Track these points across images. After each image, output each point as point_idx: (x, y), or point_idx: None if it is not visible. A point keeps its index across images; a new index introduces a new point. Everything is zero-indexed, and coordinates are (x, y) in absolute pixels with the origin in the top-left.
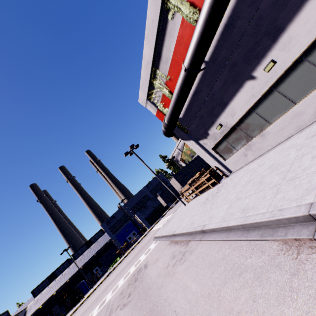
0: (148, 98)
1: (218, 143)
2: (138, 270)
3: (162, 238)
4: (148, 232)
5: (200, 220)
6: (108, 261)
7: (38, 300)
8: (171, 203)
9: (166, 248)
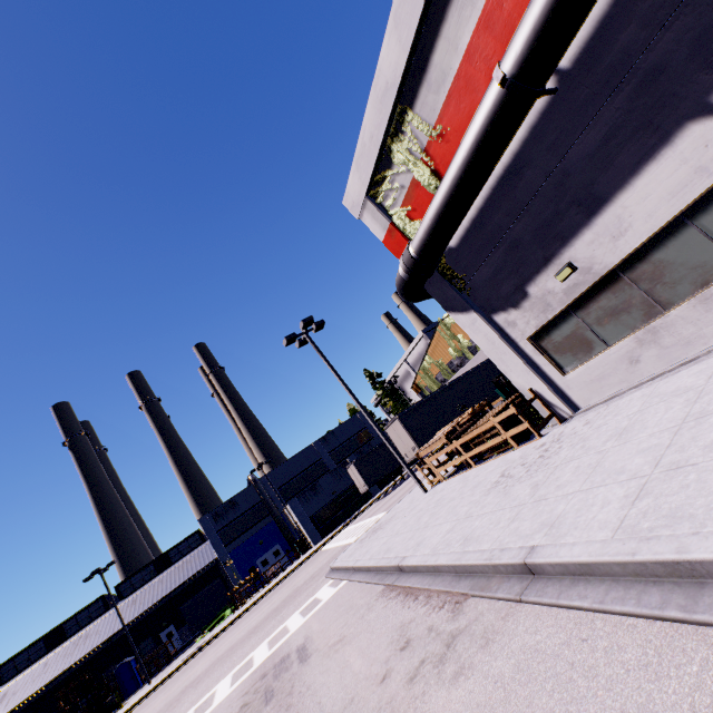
0: (371, 192)
1: (551, 323)
2: (277, 662)
3: (356, 574)
4: (314, 554)
5: (501, 532)
6: (202, 616)
7: (6, 696)
8: (379, 487)
9: (372, 607)
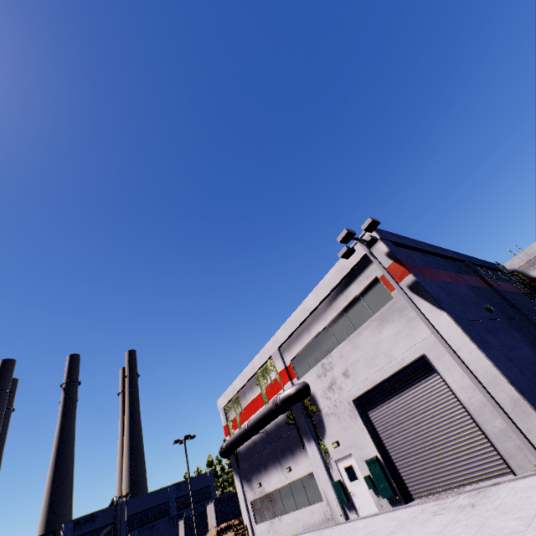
0: (225, 407)
1: (256, 499)
2: None
3: None
4: None
5: None
6: None
7: None
8: None
9: None
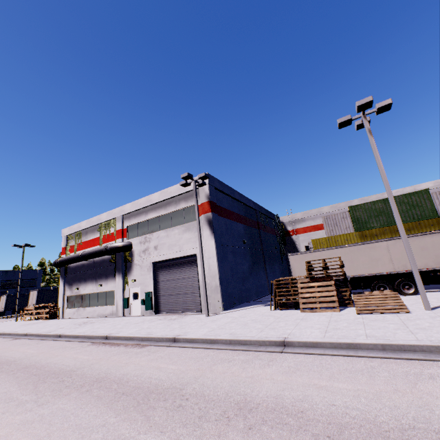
0: (69, 236)
1: (72, 296)
2: None
3: None
4: None
5: (7, 330)
6: None
7: None
8: (12, 312)
9: None
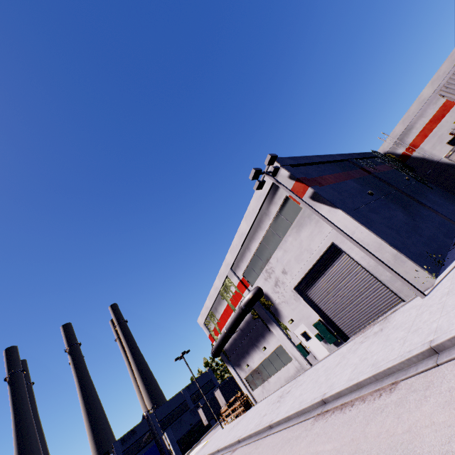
0: (205, 322)
1: (248, 375)
2: None
3: None
4: None
5: (220, 443)
6: None
7: None
8: (215, 420)
9: None
